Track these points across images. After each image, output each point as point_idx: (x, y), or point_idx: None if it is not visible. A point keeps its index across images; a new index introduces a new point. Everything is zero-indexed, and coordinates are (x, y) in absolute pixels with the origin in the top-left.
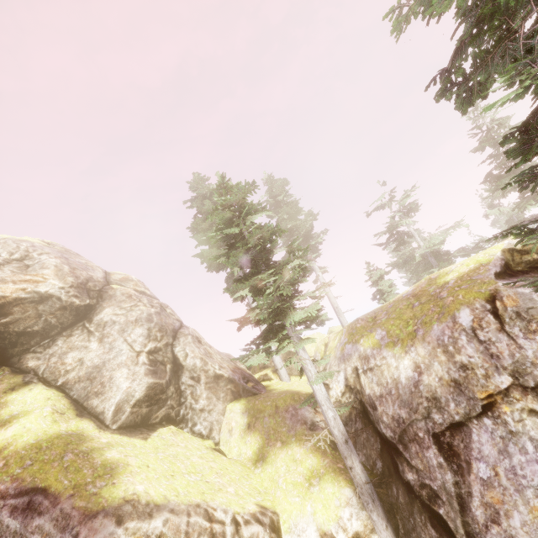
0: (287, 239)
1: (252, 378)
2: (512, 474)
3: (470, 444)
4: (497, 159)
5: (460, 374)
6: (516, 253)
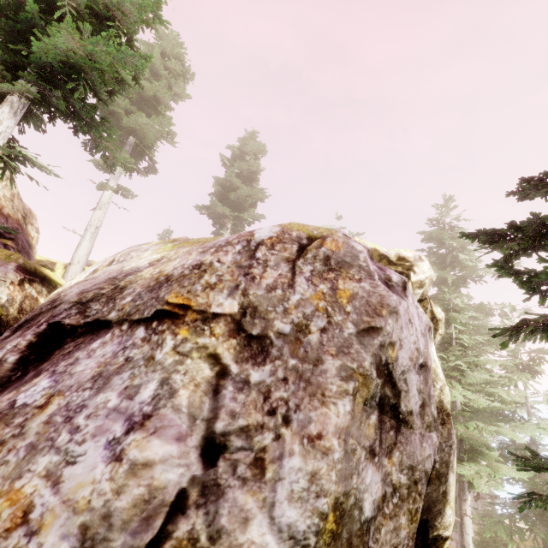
0: (220, 189)
1: (25, 245)
2: (65, 418)
3: (77, 350)
4: (432, 257)
5: (185, 272)
6: (386, 261)
